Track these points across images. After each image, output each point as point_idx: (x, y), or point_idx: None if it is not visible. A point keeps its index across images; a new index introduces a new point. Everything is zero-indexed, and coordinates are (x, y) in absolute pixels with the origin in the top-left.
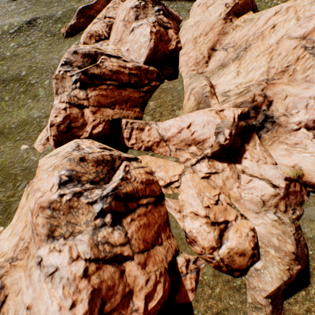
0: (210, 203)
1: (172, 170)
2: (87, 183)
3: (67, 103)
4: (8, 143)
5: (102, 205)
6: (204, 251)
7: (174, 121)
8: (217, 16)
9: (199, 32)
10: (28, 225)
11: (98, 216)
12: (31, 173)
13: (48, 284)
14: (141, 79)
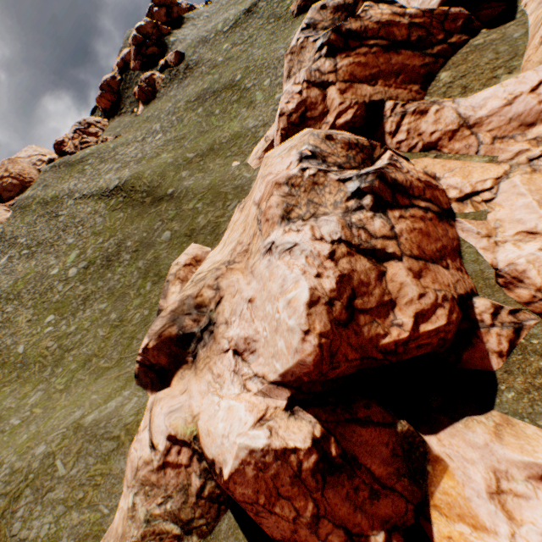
0: None
1: (479, 173)
2: (334, 167)
3: (304, 82)
4: (218, 161)
5: (358, 184)
6: (539, 295)
7: (498, 89)
8: None
9: None
10: (249, 226)
11: (352, 197)
12: (243, 191)
13: (285, 258)
14: (430, 33)
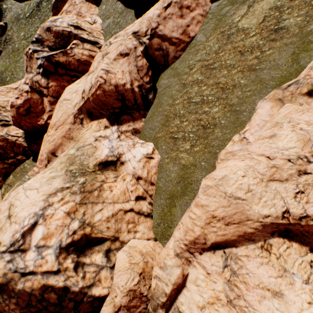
0: None
1: None
2: None
3: None
4: None
5: None
6: None
7: None
8: (73, 106)
9: (55, 120)
10: None
11: None
12: None
13: None
14: (7, 152)
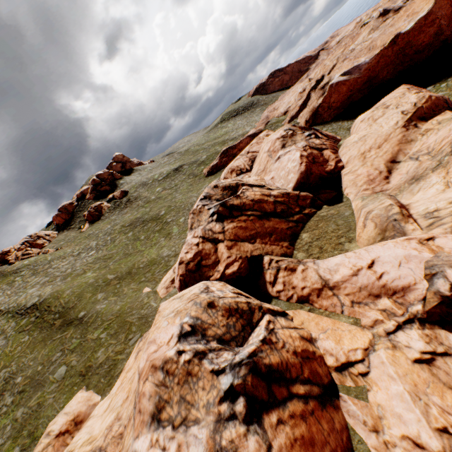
0: (450, 423)
1: (348, 339)
2: (214, 340)
3: (200, 237)
4: (132, 284)
5: (231, 378)
6: None
7: (344, 258)
8: (392, 126)
9: (367, 146)
10: (131, 396)
11: (225, 398)
12: (147, 323)
13: None
14: (290, 207)
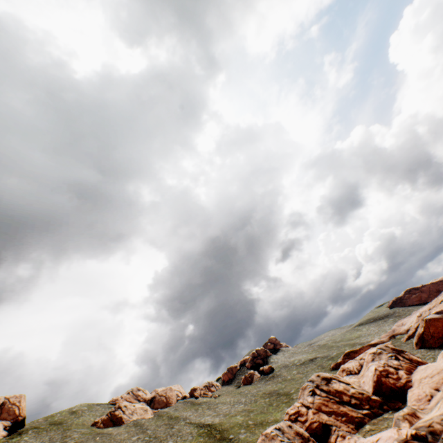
0: None
1: None
2: (286, 437)
3: (300, 402)
4: (261, 429)
5: None
6: None
7: (371, 437)
8: None
9: (424, 374)
10: None
11: None
12: None
13: None
14: (361, 402)
